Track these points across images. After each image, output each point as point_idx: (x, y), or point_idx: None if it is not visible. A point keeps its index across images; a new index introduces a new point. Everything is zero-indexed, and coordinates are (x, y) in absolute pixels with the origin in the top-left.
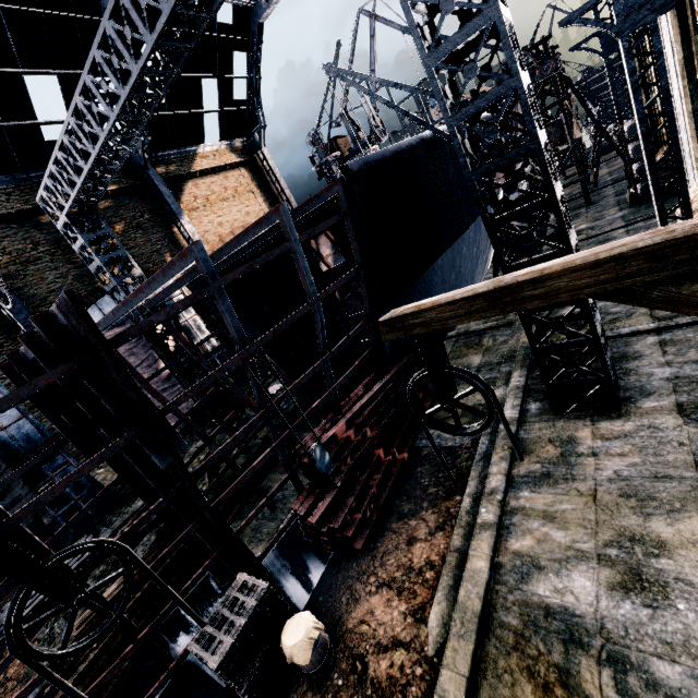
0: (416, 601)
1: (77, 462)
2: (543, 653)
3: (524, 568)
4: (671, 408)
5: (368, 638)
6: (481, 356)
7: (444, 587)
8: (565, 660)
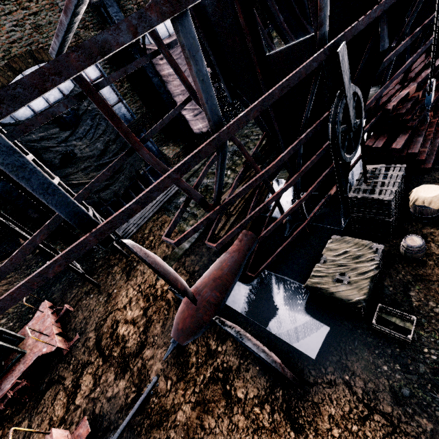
0: None
1: (152, 140)
2: None
3: None
4: None
5: None
6: None
7: None
8: None
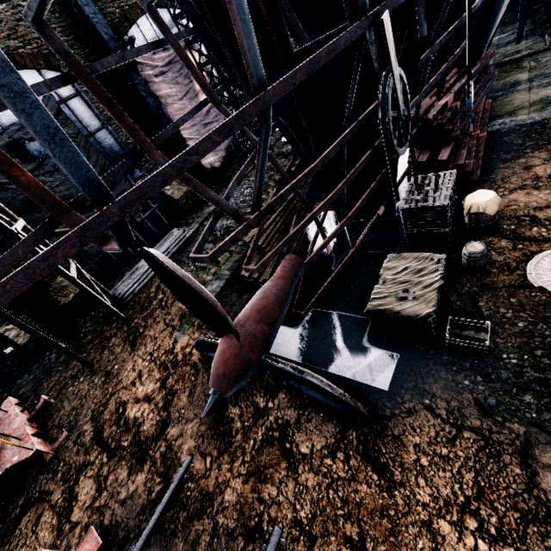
0: None
1: None
2: None
3: None
4: None
5: (522, 209)
6: (527, 73)
7: None
8: None
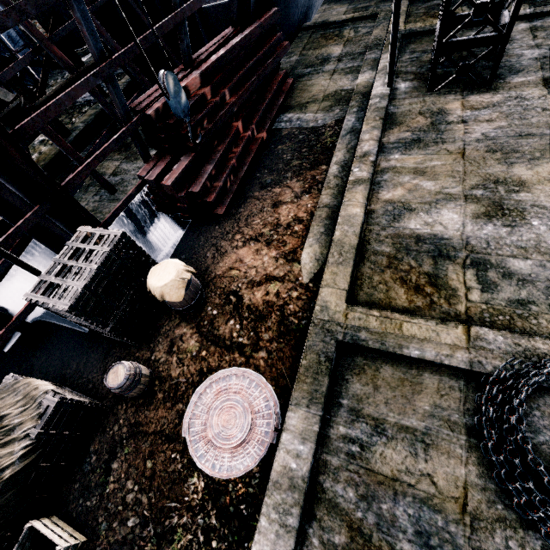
0: (286, 248)
1: None
2: (415, 267)
3: (395, 212)
4: (538, 82)
5: (239, 279)
6: (342, 46)
7: (315, 234)
8: (434, 269)
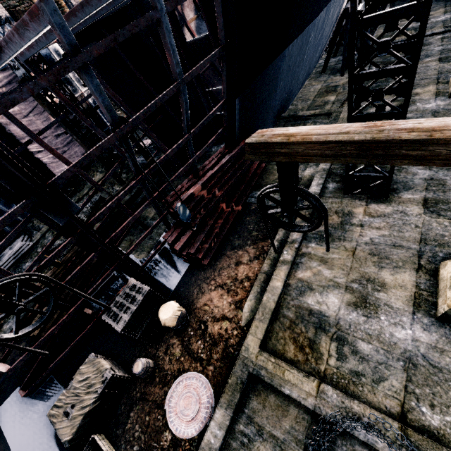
0: (237, 297)
1: None
2: (303, 332)
3: (302, 288)
4: (419, 201)
5: (208, 313)
6: None
7: (254, 292)
8: (314, 336)
